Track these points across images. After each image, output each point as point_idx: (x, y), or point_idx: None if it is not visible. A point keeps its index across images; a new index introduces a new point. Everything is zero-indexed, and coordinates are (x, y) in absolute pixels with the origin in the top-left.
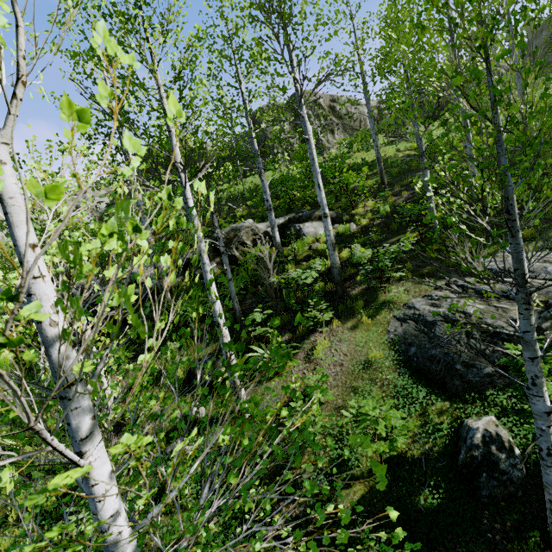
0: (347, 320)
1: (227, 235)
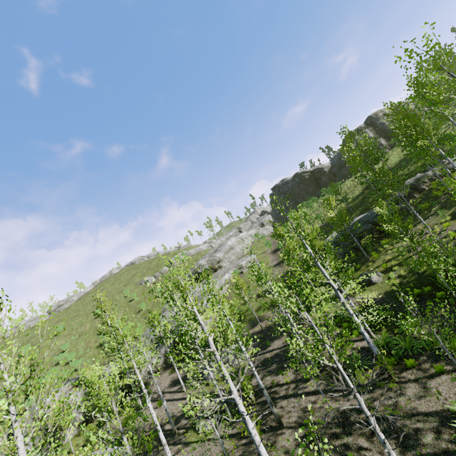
0: None
1: (416, 181)
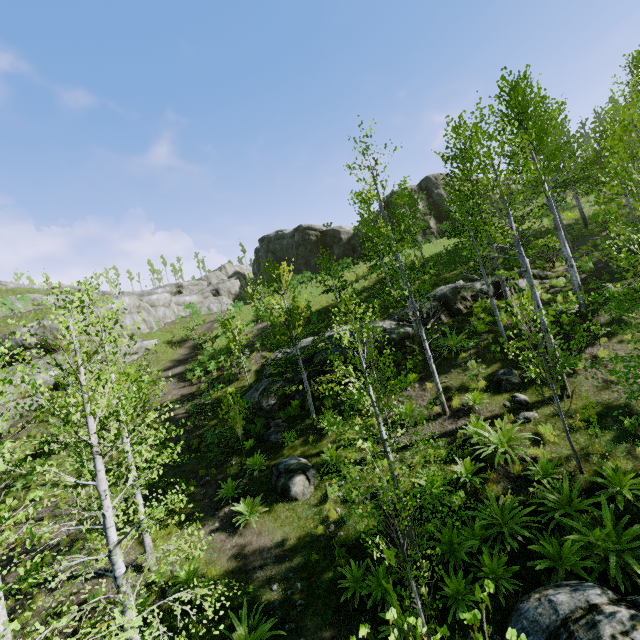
0: (610, 338)
1: (453, 292)
